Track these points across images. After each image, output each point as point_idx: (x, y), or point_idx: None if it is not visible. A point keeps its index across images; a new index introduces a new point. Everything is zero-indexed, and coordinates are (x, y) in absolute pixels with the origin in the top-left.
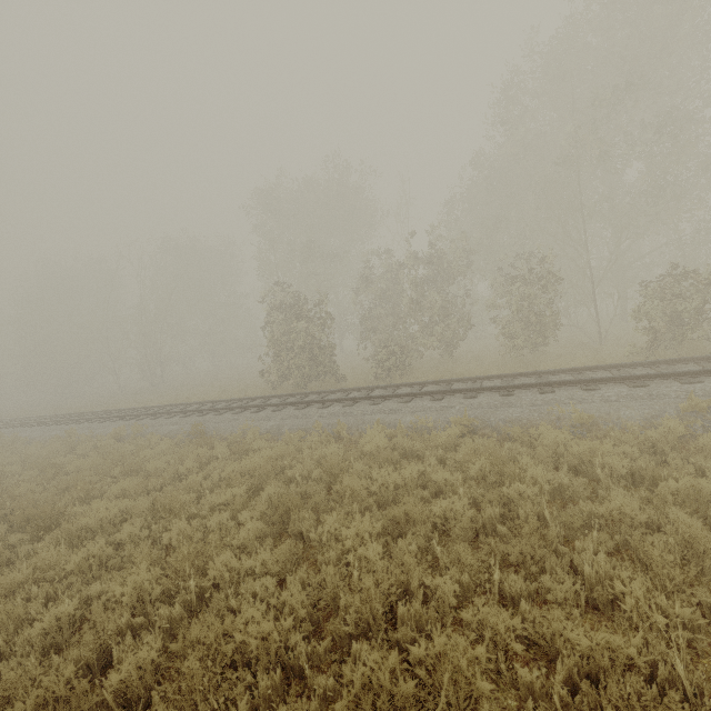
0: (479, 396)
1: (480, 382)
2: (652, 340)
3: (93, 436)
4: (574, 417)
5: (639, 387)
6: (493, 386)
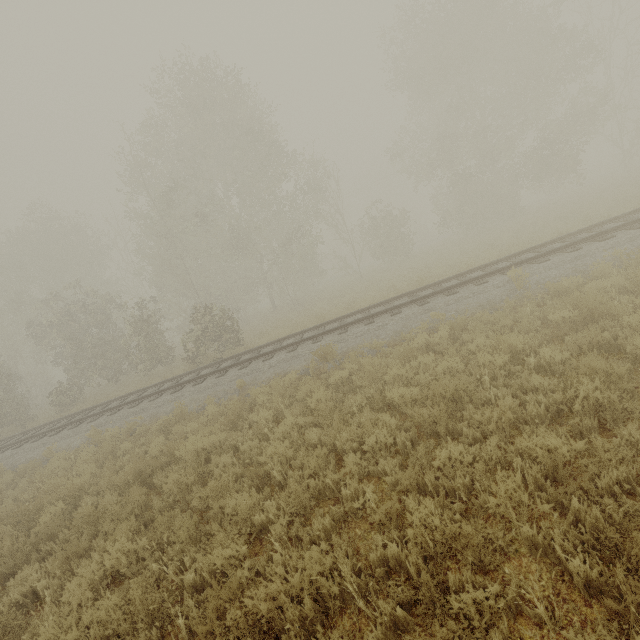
0: (43, 437)
1: (71, 418)
2: (188, 358)
3: None
4: (44, 454)
5: (111, 415)
6: (52, 428)
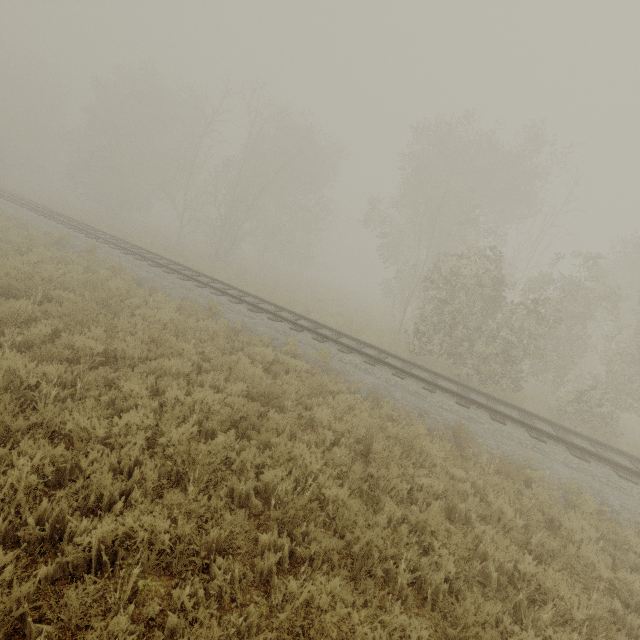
0: None
1: None
2: None
3: (243, 326)
4: None
5: None
6: None
